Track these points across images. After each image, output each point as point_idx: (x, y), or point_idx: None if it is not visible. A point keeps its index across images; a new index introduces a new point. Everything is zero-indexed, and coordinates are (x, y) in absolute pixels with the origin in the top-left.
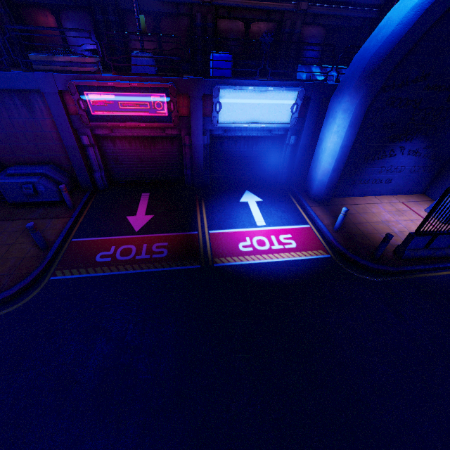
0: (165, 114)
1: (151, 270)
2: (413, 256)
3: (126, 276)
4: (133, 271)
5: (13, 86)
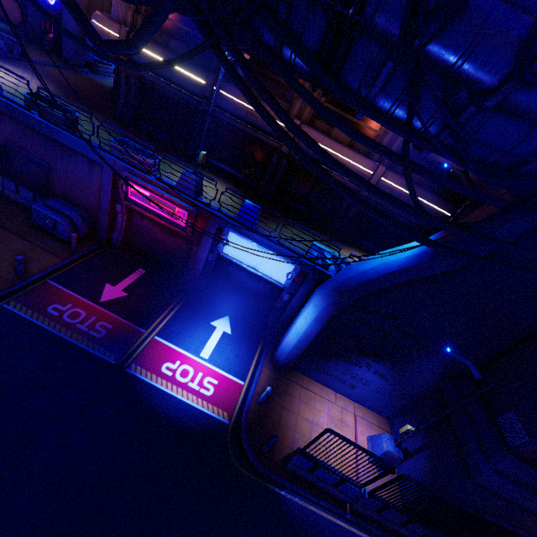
0: (183, 224)
1: (76, 343)
2: (296, 472)
3: (54, 336)
4: (63, 335)
5: (86, 154)
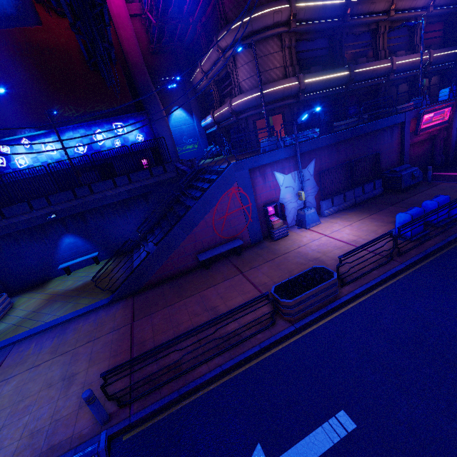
0: (446, 119)
1: None
2: None
3: None
4: None
5: (395, 122)
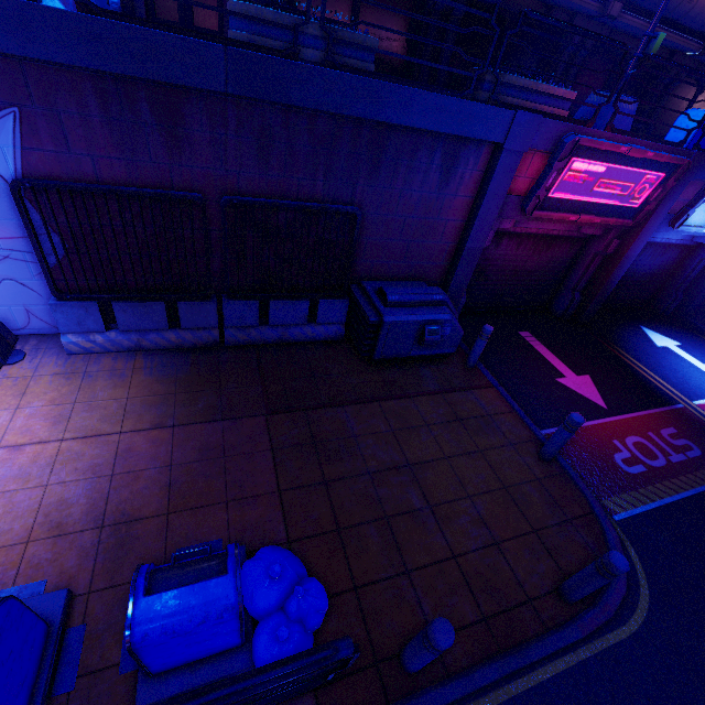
0: (635, 205)
1: None
2: None
3: None
4: (702, 488)
5: (467, 131)
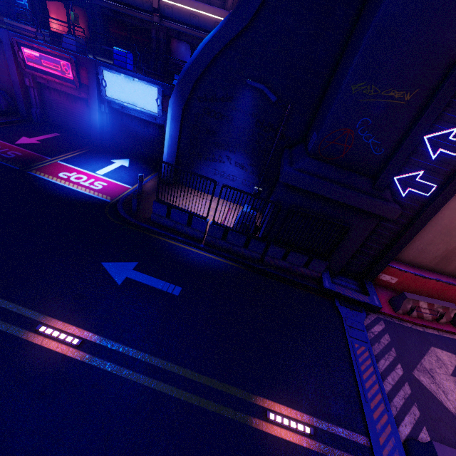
0: (71, 78)
1: None
2: (160, 222)
3: None
4: None
5: None
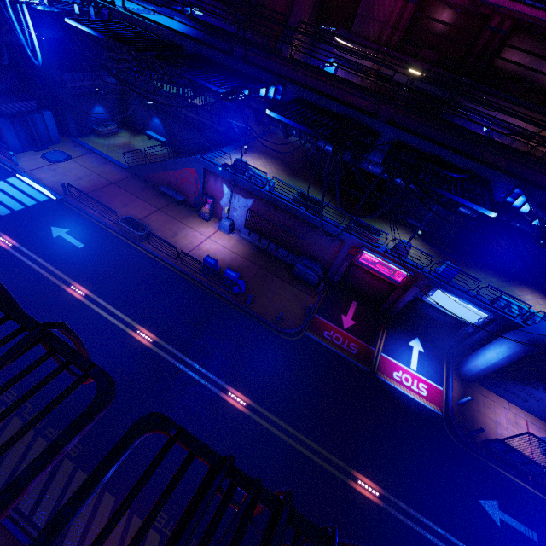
0: (398, 280)
1: (346, 357)
2: (493, 451)
3: (335, 353)
4: (338, 352)
5: (334, 234)
